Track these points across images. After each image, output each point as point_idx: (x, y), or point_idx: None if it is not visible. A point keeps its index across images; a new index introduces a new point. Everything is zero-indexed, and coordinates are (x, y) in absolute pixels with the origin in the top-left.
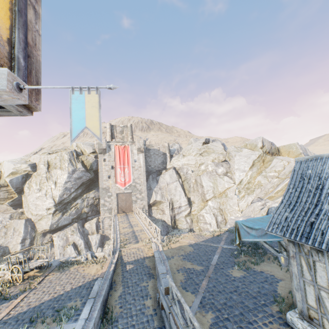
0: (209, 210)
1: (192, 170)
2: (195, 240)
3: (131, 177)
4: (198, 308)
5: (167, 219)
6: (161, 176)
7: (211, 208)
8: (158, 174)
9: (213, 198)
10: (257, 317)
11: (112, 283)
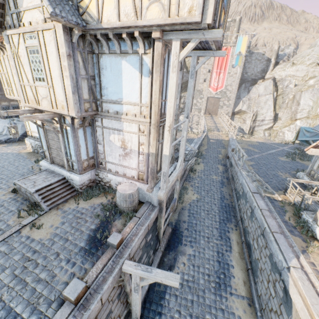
0: (293, 129)
1: (295, 84)
2: (263, 141)
3: (224, 83)
4: (247, 160)
5: (245, 128)
6: (254, 86)
7: (296, 127)
8: (252, 83)
9: (304, 119)
10: (279, 170)
11: (201, 144)
